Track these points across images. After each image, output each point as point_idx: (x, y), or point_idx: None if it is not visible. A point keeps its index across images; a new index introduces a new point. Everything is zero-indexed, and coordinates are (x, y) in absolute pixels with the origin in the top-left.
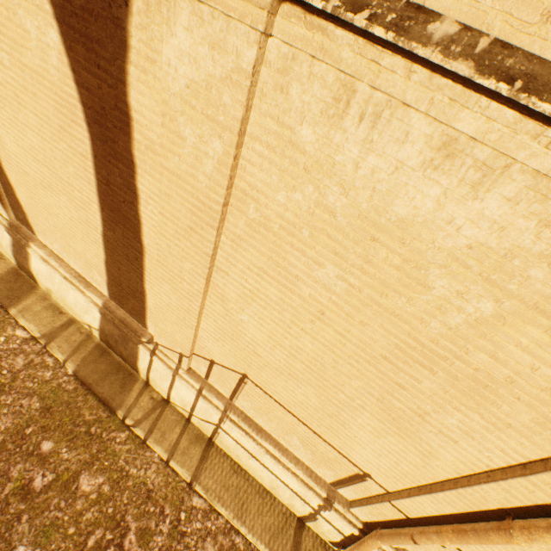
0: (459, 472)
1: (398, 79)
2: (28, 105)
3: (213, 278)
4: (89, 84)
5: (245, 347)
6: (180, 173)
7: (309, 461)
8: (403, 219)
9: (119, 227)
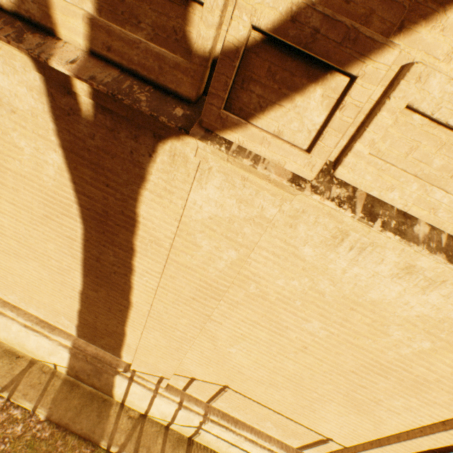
0: (400, 430)
1: (381, 236)
2: (3, 195)
3: (206, 325)
4: (91, 194)
5: (230, 368)
6: (190, 265)
7: (279, 436)
8: (374, 300)
9: (103, 288)
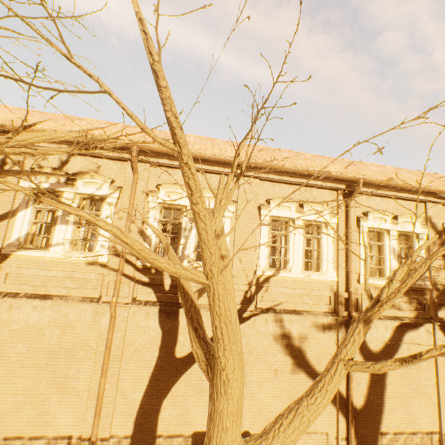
0: (88, 389)
1: (20, 301)
2: None
3: None
4: None
5: None
6: None
7: None
8: (33, 323)
9: None
